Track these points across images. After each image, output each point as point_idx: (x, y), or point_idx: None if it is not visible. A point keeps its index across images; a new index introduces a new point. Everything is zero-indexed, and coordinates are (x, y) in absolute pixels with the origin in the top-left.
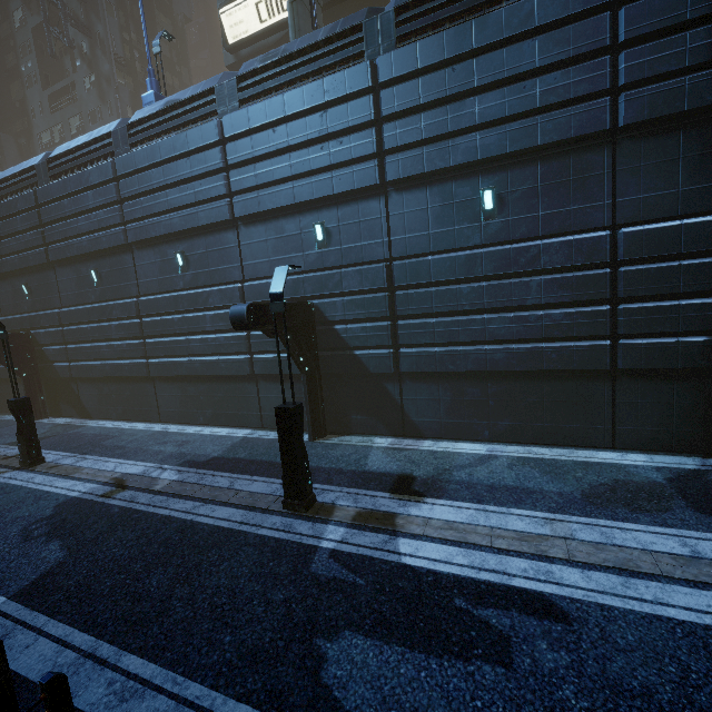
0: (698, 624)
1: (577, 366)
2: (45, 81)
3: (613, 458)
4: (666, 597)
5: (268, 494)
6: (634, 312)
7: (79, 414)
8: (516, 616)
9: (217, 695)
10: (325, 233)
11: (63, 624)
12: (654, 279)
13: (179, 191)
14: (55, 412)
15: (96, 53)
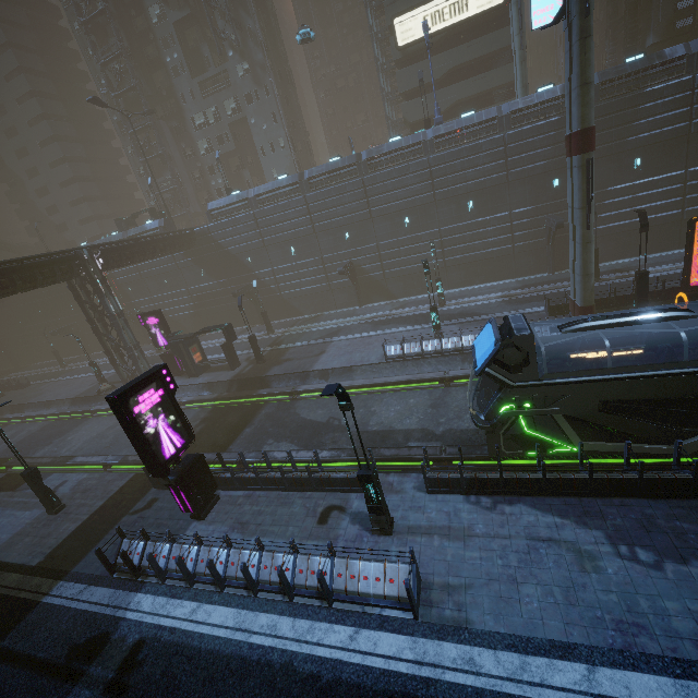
0: None
1: (669, 221)
2: (189, 70)
3: (681, 251)
4: None
5: None
6: (691, 198)
7: (387, 299)
8: None
9: None
10: (559, 183)
11: None
12: None
13: (475, 171)
14: (366, 302)
15: (247, 45)
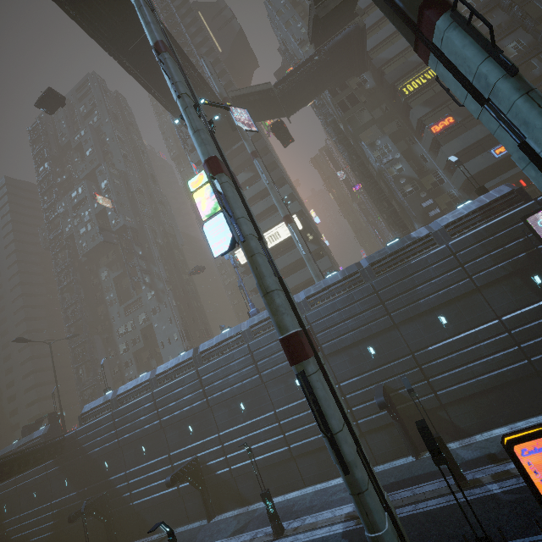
0: None
1: (521, 375)
2: (120, 301)
3: None
4: None
5: (439, 488)
6: (528, 346)
7: (239, 504)
8: None
9: (528, 538)
10: (374, 349)
11: None
12: (526, 332)
13: None
14: (218, 510)
15: (154, 281)
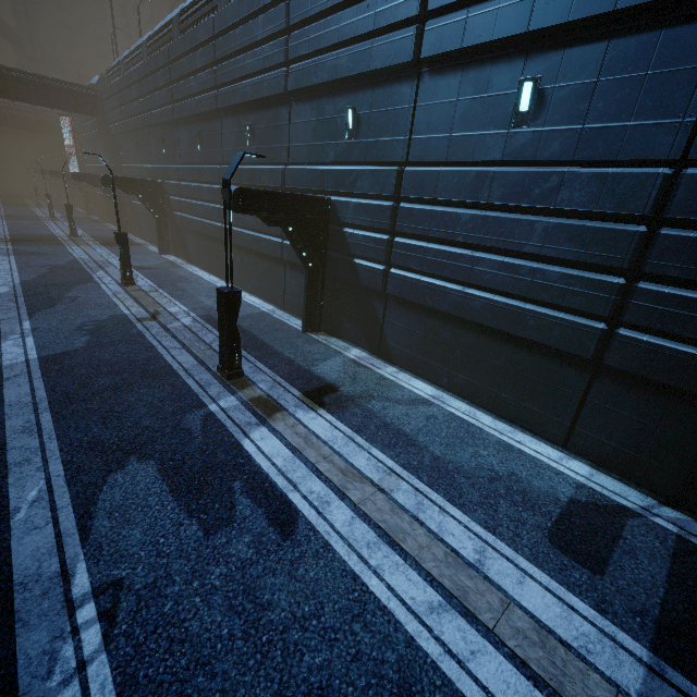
0: (379, 601)
1: (554, 343)
2: None
3: (547, 456)
4: (387, 572)
5: None
6: (652, 296)
7: (186, 258)
8: (258, 514)
9: (58, 454)
10: (356, 120)
11: (43, 383)
12: None
13: (253, 56)
14: (175, 251)
15: None
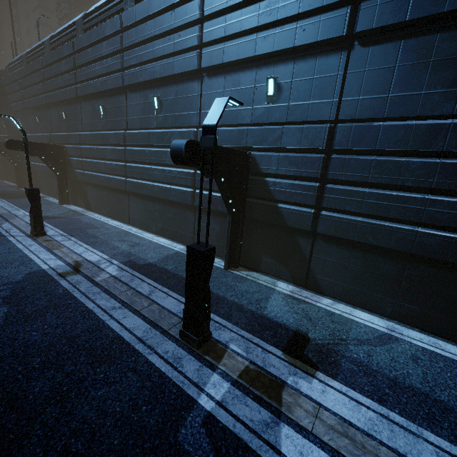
0: None
1: None
2: None
3: None
4: None
5: (174, 313)
6: None
7: (86, 206)
8: None
9: None
10: (276, 88)
11: None
12: None
13: (163, 42)
14: (74, 201)
15: None
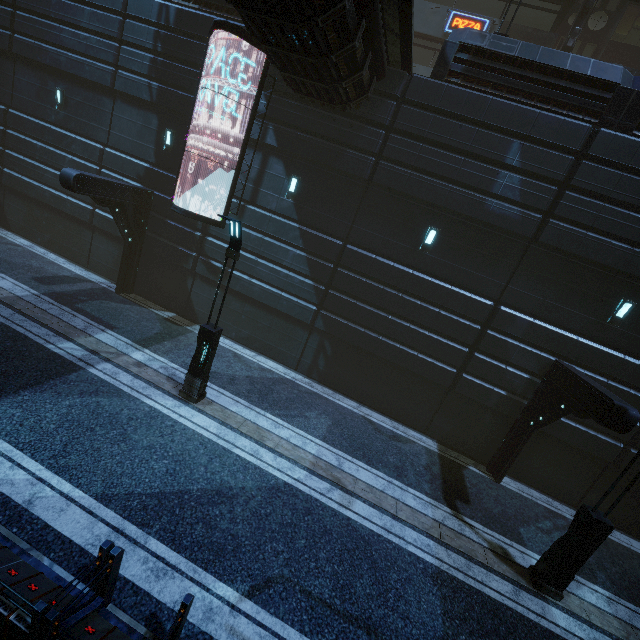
0: None
1: (77, 215)
2: None
3: (73, 268)
4: None
5: None
6: None
7: None
8: None
9: None
10: None
11: None
12: None
13: None
14: None
15: None
